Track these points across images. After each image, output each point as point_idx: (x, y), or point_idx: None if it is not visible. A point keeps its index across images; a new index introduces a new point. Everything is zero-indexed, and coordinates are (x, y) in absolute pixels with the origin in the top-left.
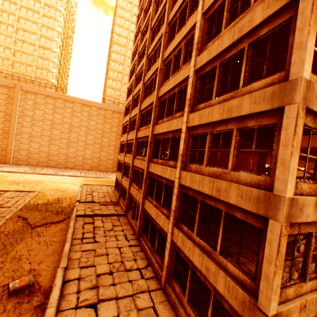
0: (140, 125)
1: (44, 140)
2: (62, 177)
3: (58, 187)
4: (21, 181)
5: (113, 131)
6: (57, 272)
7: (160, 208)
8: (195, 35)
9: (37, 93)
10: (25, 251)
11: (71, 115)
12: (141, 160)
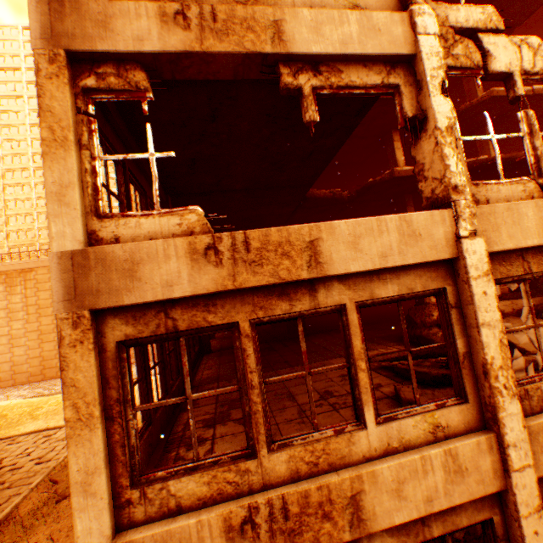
0: None
1: None
2: None
3: None
4: None
5: None
6: None
7: None
8: None
9: None
10: None
11: None
12: None
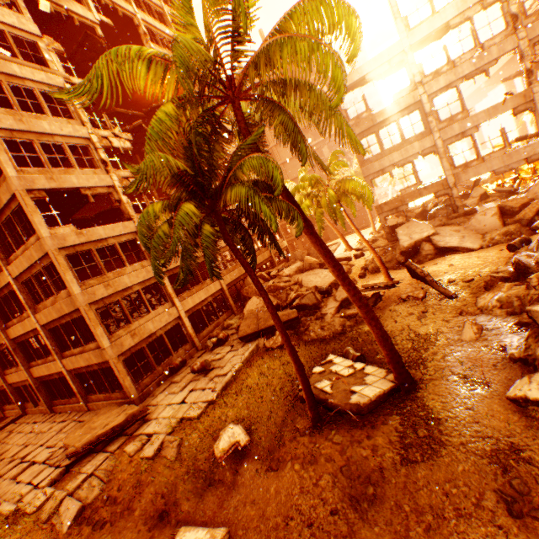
0: None
1: None
2: None
3: None
4: None
5: None
6: None
7: (47, 360)
8: None
9: None
10: None
11: None
12: None
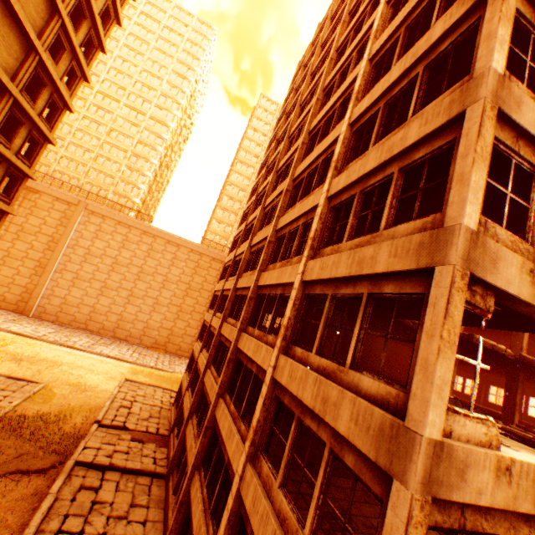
0: (230, 310)
1: (94, 286)
2: (97, 357)
3: (79, 381)
4: (27, 355)
5: (205, 288)
6: None
7: (207, 514)
8: (313, 224)
9: (106, 217)
10: None
11: (146, 255)
12: (213, 381)
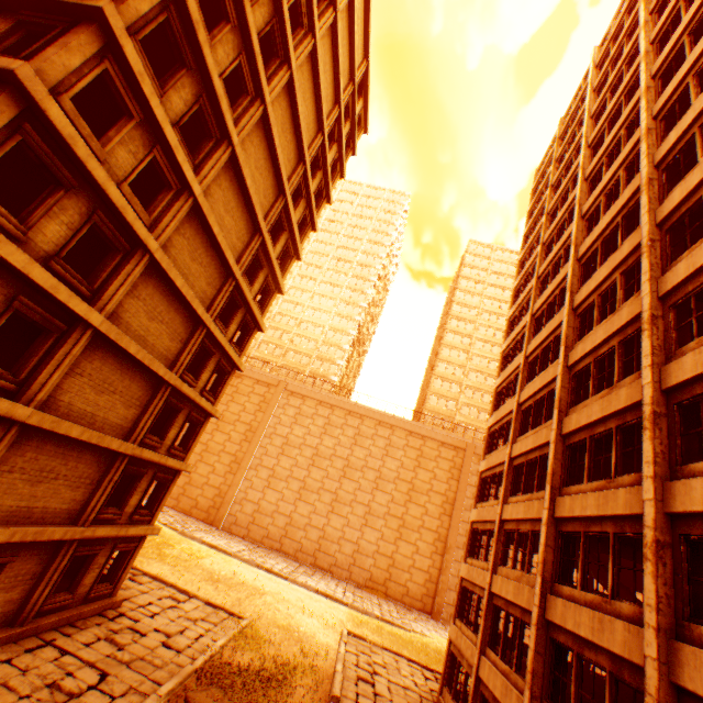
0: (562, 475)
1: (291, 487)
2: (302, 589)
3: (289, 622)
4: (224, 575)
5: (434, 488)
6: None
7: None
8: None
9: (306, 396)
10: None
11: (352, 441)
12: (596, 610)
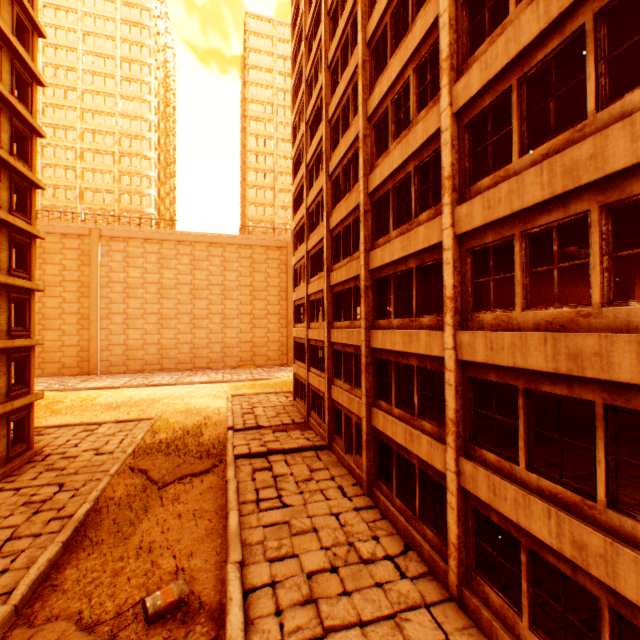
0: (333, 258)
1: (150, 322)
2: (190, 386)
3: (188, 407)
4: (122, 402)
5: (271, 284)
6: (227, 573)
7: (413, 422)
8: (440, 43)
9: (128, 238)
10: (156, 534)
11: (191, 268)
12: (348, 329)
